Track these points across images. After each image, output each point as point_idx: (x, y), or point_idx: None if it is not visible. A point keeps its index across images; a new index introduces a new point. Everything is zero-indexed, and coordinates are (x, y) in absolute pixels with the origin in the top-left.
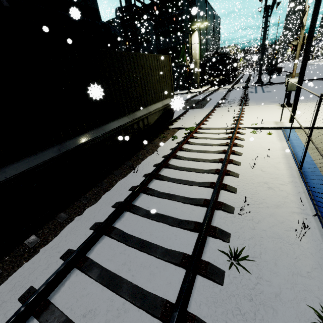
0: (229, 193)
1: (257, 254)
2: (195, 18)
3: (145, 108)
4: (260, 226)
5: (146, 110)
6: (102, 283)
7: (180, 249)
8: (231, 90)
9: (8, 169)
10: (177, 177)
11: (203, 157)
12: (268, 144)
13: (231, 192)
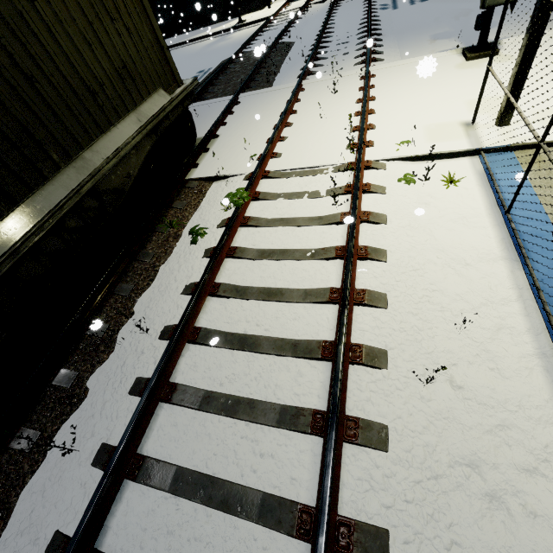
0: None
1: None
2: None
3: (68, 164)
4: None
5: (77, 172)
6: None
7: None
8: (338, 6)
9: None
10: (197, 459)
11: (275, 323)
12: (452, 232)
13: None
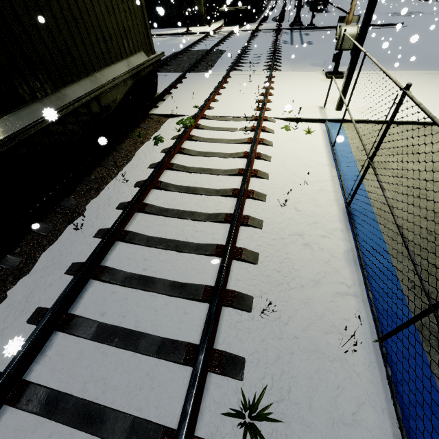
0: (246, 265)
1: (284, 393)
2: None
3: (87, 77)
4: (290, 330)
5: (91, 83)
6: None
7: (159, 411)
8: (256, 35)
9: None
10: (160, 233)
11: (206, 183)
12: (306, 153)
13: (250, 263)
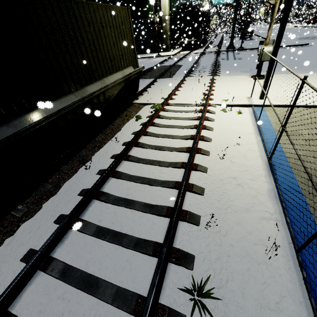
0: (195, 195)
1: (223, 283)
2: None
3: (99, 80)
4: (227, 240)
5: (101, 84)
6: None
7: (134, 285)
8: (203, 55)
9: None
10: (138, 173)
11: (169, 144)
12: (238, 126)
13: (198, 194)
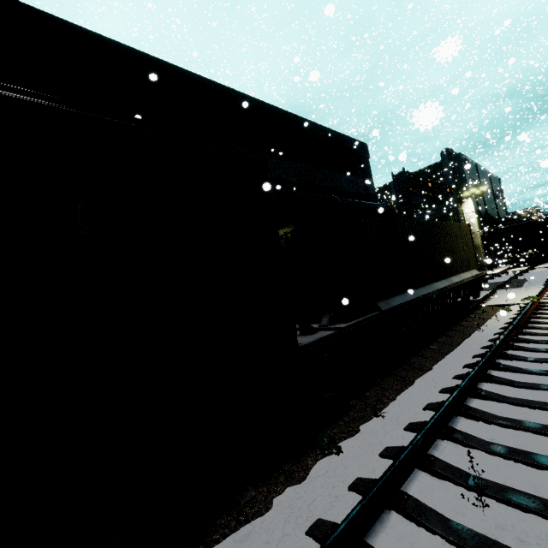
0: None
1: None
2: (464, 185)
3: (456, 275)
4: None
5: (459, 278)
6: (533, 372)
7: None
8: None
9: (395, 299)
10: None
11: None
12: None
13: None
